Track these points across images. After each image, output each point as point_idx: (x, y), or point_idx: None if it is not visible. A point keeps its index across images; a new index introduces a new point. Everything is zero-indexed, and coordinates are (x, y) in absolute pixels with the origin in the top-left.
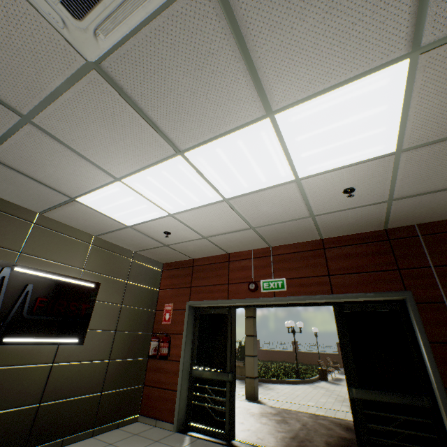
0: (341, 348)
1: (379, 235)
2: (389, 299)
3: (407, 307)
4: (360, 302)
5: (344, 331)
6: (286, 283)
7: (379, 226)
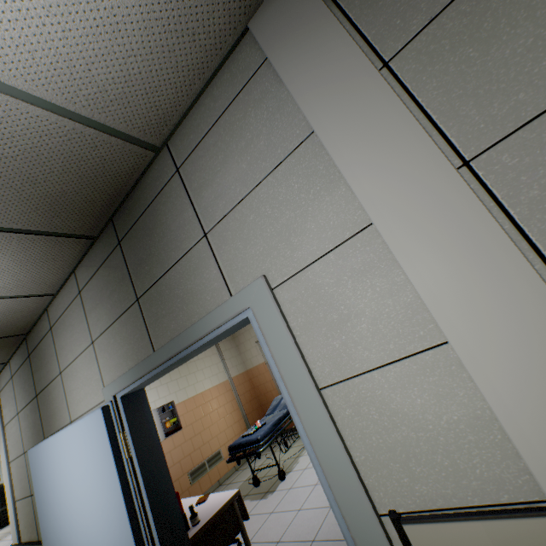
0: None
1: None
2: None
3: None
4: None
5: None
6: None
7: None
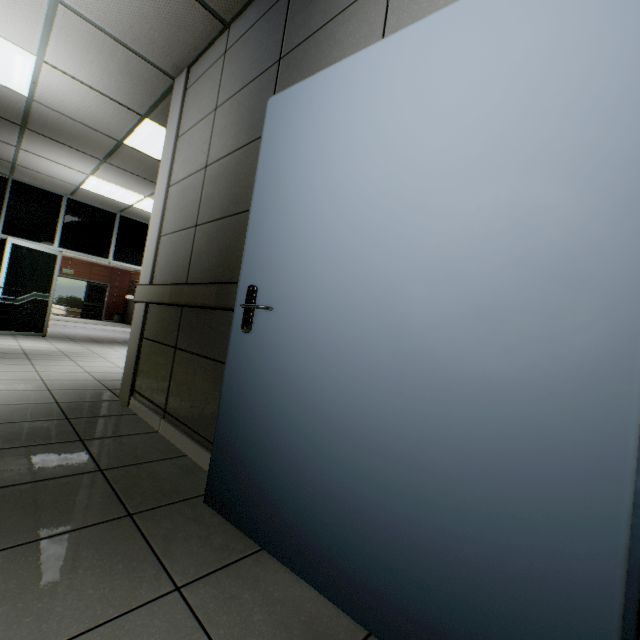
0: (86, 293)
1: (111, 268)
2: (105, 284)
3: (108, 287)
4: (97, 283)
5: (89, 289)
6: (75, 272)
7: (112, 266)
